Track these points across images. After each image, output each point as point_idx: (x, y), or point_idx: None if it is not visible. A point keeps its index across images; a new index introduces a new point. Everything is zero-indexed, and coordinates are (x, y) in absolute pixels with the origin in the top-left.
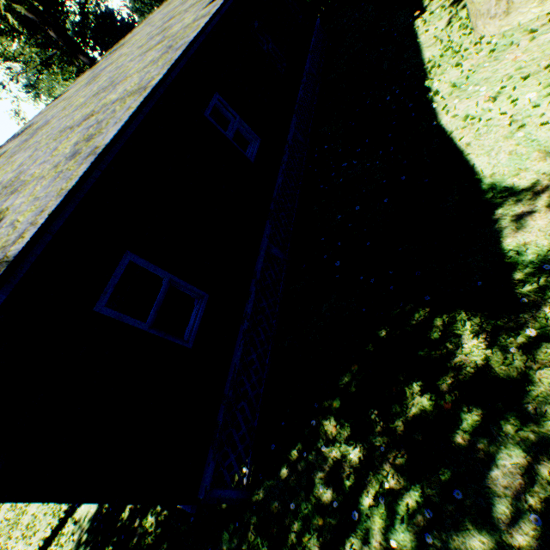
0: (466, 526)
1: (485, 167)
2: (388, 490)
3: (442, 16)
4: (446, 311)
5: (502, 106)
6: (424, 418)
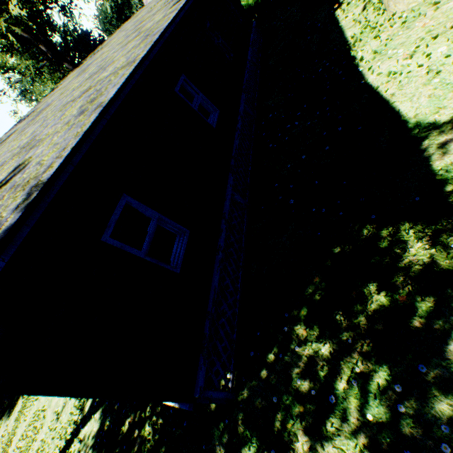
0: (433, 393)
1: (408, 110)
2: (358, 374)
3: (357, 5)
4: (391, 224)
5: (418, 61)
6: (383, 311)
